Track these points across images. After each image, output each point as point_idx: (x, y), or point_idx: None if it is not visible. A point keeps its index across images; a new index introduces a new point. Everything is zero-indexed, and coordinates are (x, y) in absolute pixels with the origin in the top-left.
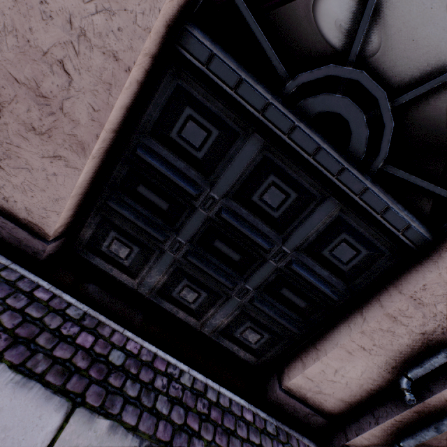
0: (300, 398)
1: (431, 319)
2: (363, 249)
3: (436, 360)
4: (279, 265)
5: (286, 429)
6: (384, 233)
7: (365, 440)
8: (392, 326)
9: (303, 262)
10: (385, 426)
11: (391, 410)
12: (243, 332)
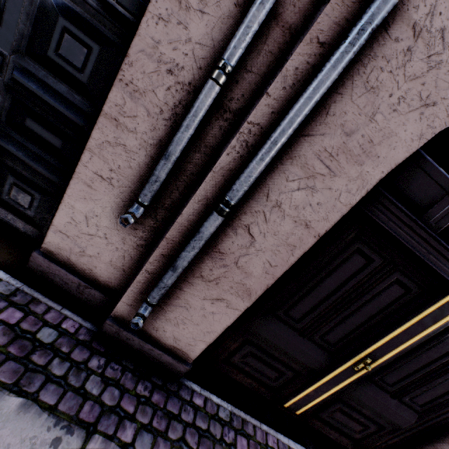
0: (67, 265)
1: (159, 118)
2: (93, 44)
3: (158, 167)
4: (5, 79)
5: (37, 296)
6: (105, 10)
7: (130, 308)
8: (119, 135)
9: (30, 72)
10: (141, 283)
11: (146, 261)
12: (10, 193)
